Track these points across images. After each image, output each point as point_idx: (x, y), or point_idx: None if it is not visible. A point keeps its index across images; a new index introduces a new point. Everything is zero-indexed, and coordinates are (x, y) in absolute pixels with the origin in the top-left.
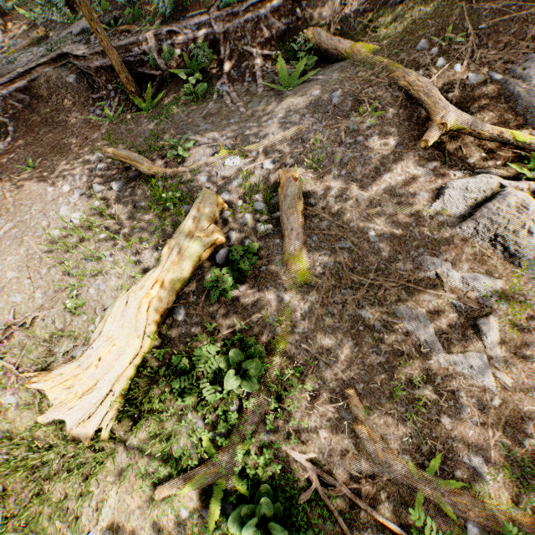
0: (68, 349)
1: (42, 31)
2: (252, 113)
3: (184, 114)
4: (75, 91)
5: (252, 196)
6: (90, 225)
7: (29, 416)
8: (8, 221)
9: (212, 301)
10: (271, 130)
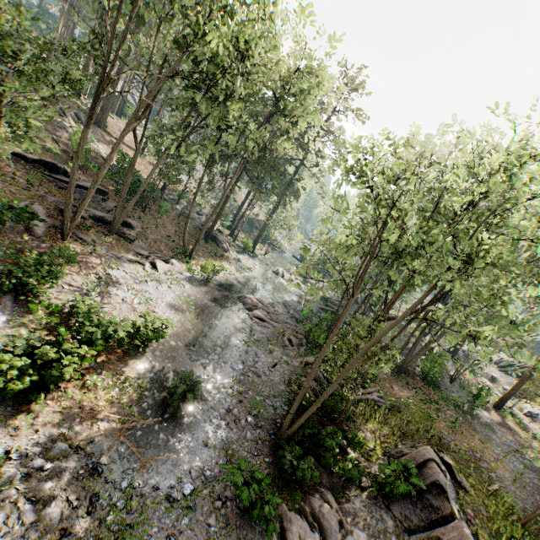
0: None
1: None
2: None
3: None
4: None
5: None
6: None
7: None
8: None
9: None
10: None
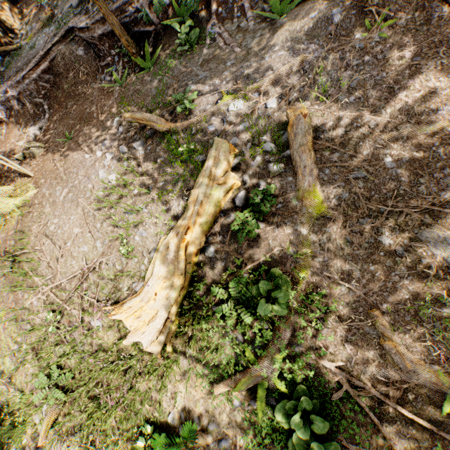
0: (128, 285)
1: (48, 11)
2: (247, 51)
3: (182, 65)
4: (86, 62)
5: (259, 137)
6: (125, 183)
7: (112, 334)
8: (63, 187)
9: (240, 242)
10: (269, 66)
